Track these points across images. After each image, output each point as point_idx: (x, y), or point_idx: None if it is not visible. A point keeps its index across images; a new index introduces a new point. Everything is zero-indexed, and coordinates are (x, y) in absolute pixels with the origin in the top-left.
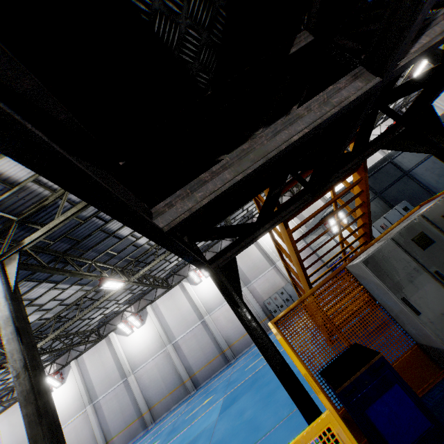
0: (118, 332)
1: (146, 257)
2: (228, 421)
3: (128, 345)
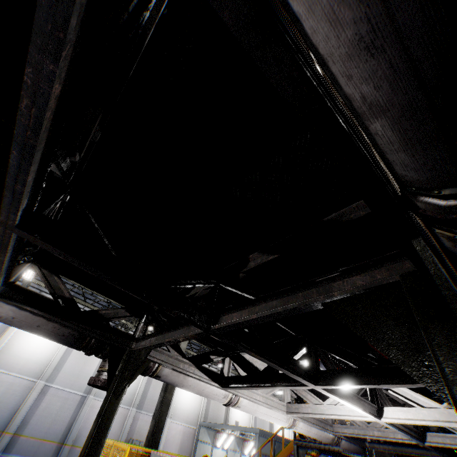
0: None
1: None
2: None
3: (20, 339)
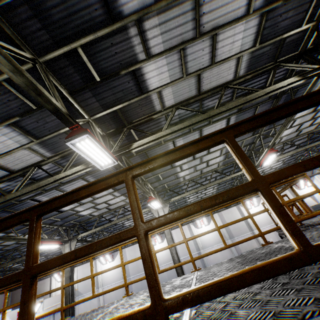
0: None
1: None
2: None
3: None
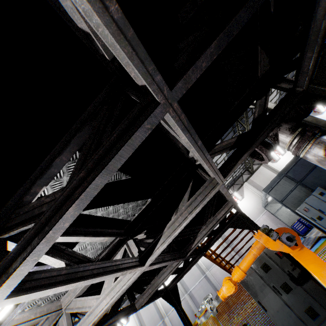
0: None
1: None
2: None
3: None
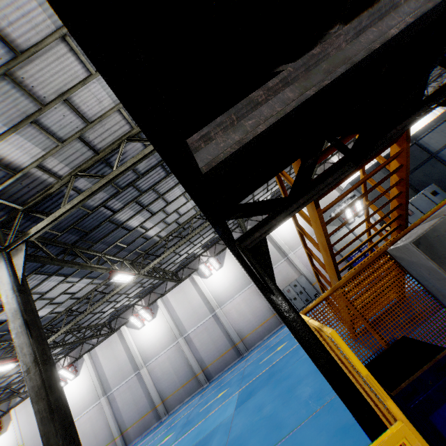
0: (129, 326)
1: (155, 249)
2: (246, 416)
3: (140, 339)
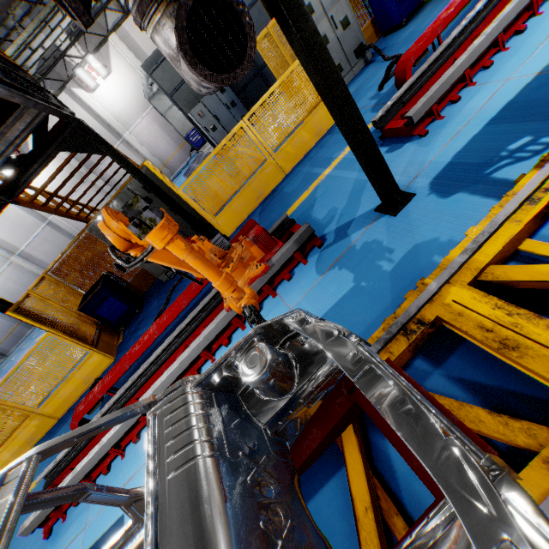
0: None
1: None
2: None
3: None
